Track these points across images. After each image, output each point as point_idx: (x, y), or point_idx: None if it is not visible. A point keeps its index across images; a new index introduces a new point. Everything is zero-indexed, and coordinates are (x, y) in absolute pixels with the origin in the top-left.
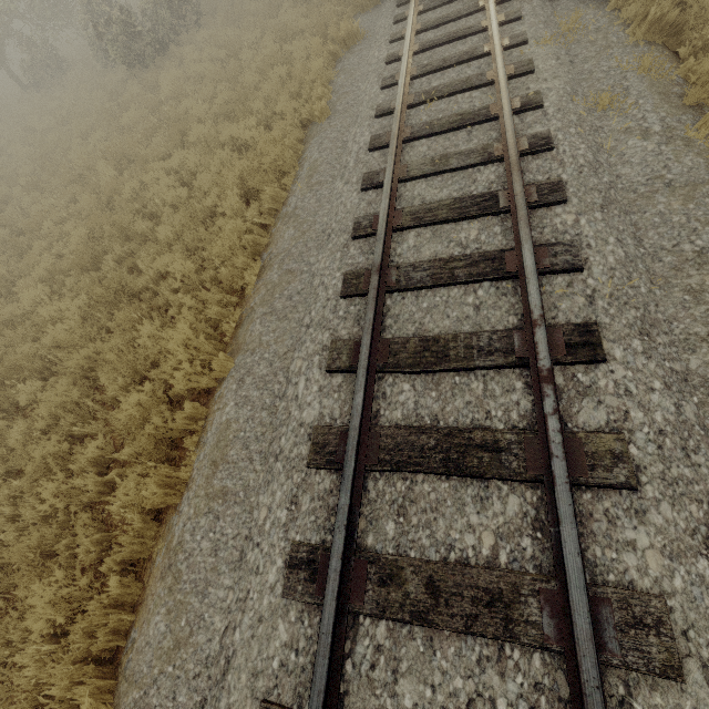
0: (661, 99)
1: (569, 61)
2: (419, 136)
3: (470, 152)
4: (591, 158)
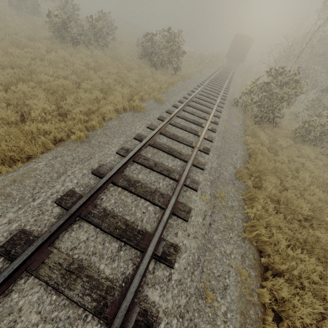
0: (241, 323)
1: (209, 224)
2: (90, 221)
3: (97, 284)
4: None
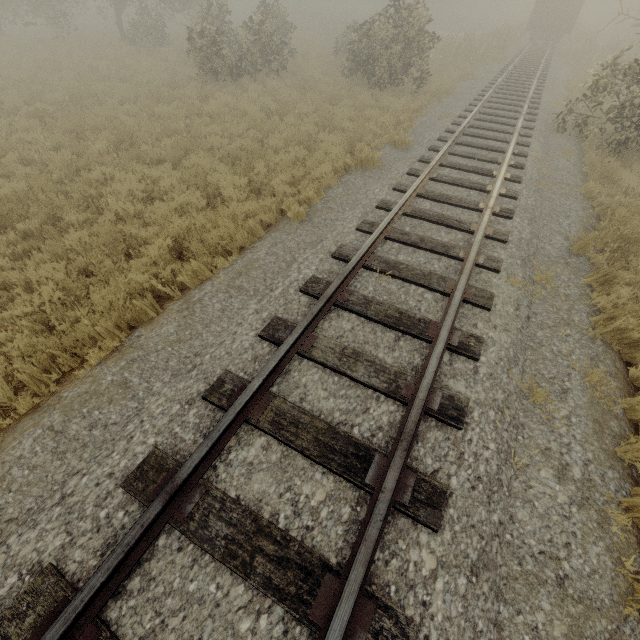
0: (595, 430)
1: (527, 317)
2: (351, 309)
3: (382, 368)
4: (493, 471)
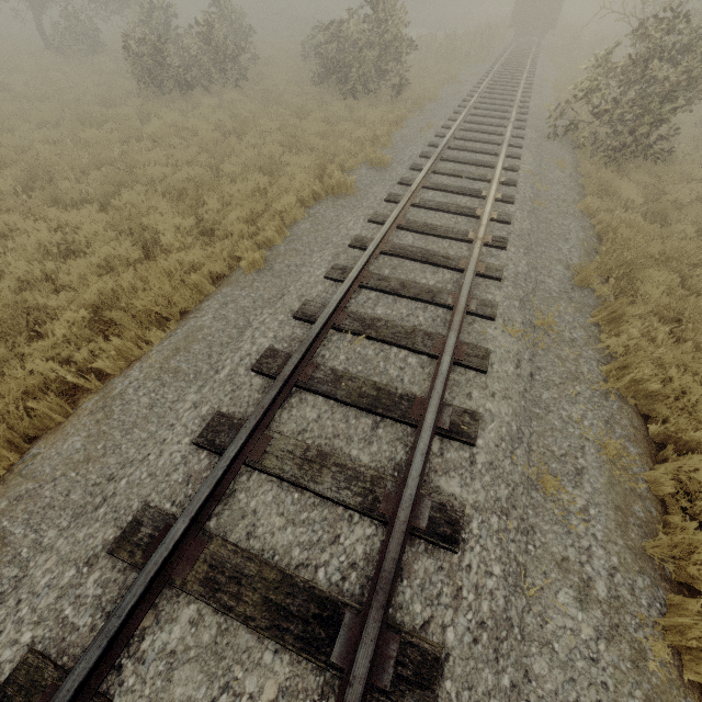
0: (618, 522)
1: (530, 374)
2: (316, 390)
3: (355, 474)
4: (500, 609)
